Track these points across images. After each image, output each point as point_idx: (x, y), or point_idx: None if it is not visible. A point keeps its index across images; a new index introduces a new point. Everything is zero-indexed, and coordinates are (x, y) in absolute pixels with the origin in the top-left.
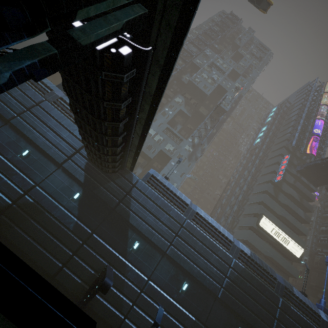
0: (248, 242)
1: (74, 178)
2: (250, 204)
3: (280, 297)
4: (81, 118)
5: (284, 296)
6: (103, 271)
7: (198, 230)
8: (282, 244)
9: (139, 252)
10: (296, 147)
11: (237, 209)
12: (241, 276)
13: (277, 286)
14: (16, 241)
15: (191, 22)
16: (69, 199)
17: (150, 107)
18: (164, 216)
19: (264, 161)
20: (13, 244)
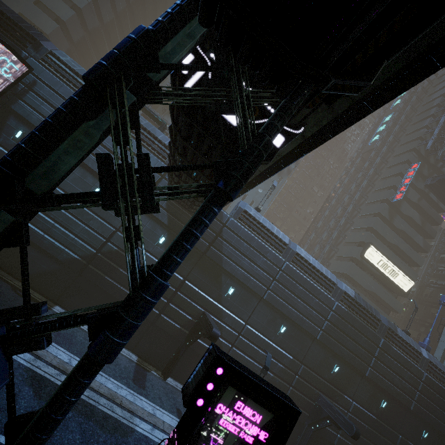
0: (347, 275)
1: (155, 219)
2: (354, 229)
3: (381, 337)
4: (186, 172)
5: (386, 336)
6: (203, 318)
7: (298, 273)
8: (388, 278)
9: (235, 298)
10: (432, 150)
11: (336, 235)
12: (342, 319)
13: (379, 327)
14: (110, 291)
15: (364, 117)
16: (154, 244)
17: (274, 164)
18: (260, 259)
19: (380, 170)
20: (107, 293)
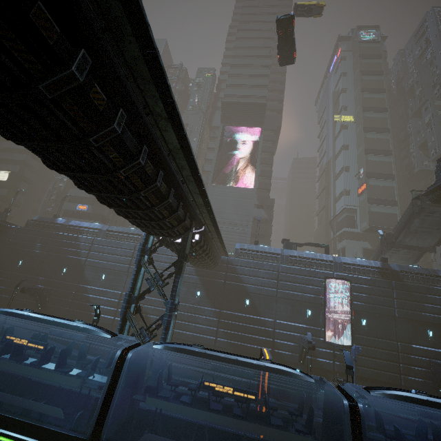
0: None
1: None
2: None
3: None
4: None
5: None
6: None
7: None
8: None
9: None
10: None
11: None
12: None
13: None
14: None
15: None
16: None
17: None
18: None
19: None
20: None
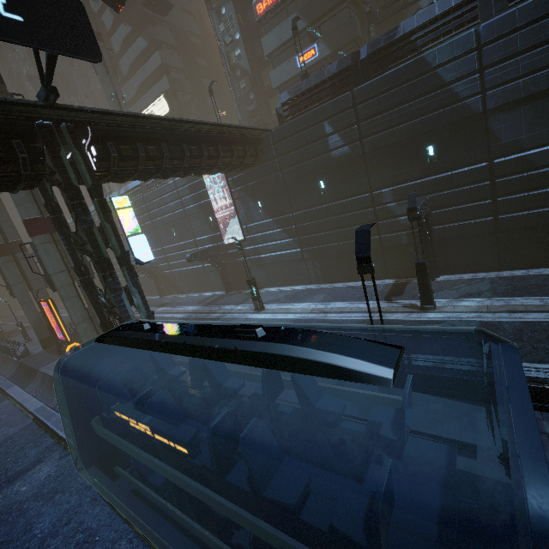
0: None
1: None
2: None
3: None
4: None
5: None
6: None
7: None
8: None
9: None
10: None
11: None
12: None
13: None
14: None
15: None
16: None
17: None
18: None
19: None
20: None
